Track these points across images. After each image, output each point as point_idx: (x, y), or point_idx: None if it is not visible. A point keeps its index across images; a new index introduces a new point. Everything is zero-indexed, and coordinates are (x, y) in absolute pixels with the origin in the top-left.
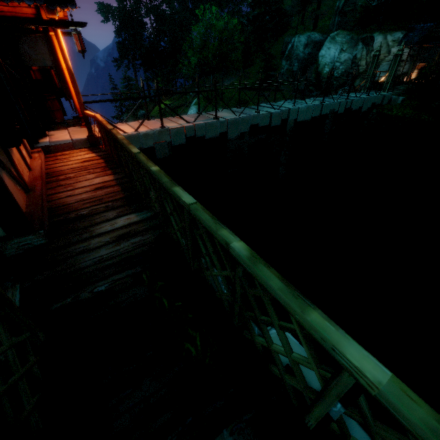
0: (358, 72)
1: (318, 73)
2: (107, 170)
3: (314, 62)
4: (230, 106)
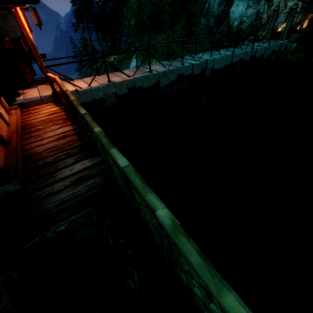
0: (261, 24)
1: (229, 27)
2: (67, 121)
3: (226, 17)
4: (162, 57)
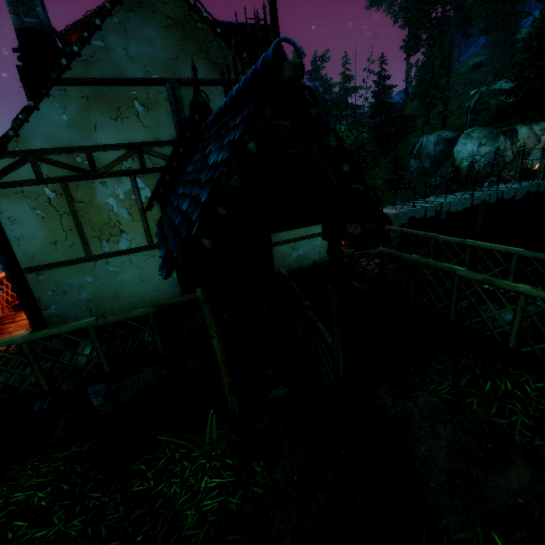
0: (504, 162)
1: (456, 168)
2: None
3: (448, 157)
4: None
